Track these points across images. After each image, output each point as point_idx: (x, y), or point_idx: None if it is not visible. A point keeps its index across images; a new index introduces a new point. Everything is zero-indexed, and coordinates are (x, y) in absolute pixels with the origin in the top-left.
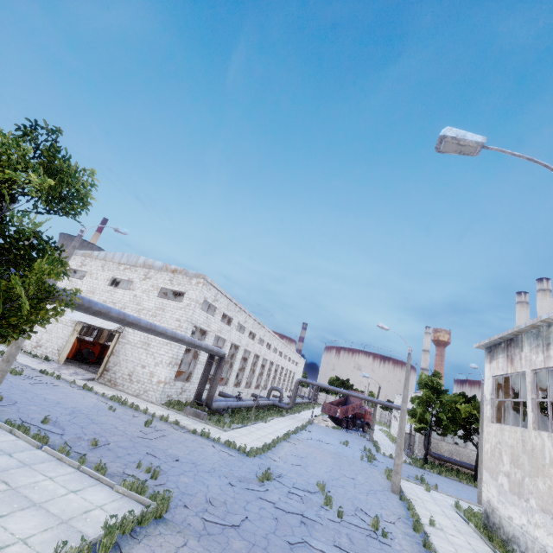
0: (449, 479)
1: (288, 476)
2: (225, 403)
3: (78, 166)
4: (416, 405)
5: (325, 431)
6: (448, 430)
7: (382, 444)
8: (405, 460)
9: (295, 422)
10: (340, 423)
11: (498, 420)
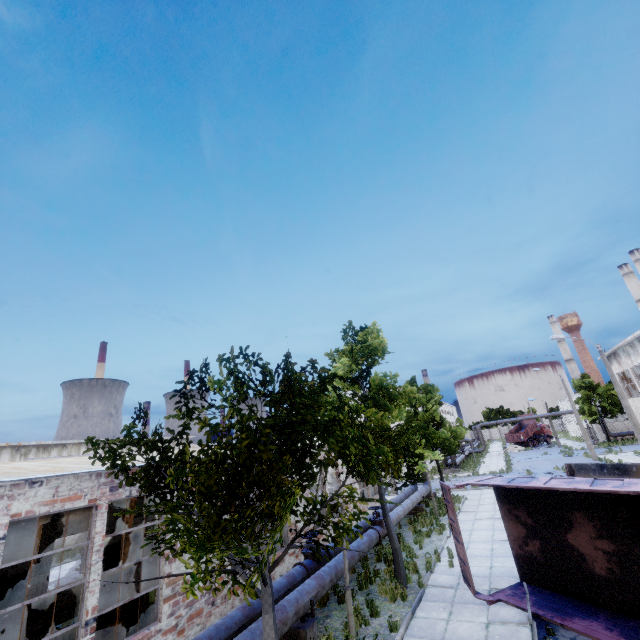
0: (632, 445)
1: (536, 472)
2: (458, 460)
3: (424, 384)
4: (581, 405)
5: (523, 454)
6: (614, 412)
7: (570, 445)
8: (594, 446)
9: (498, 457)
10: (527, 445)
11: (631, 396)
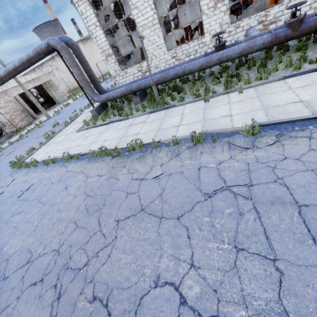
0: None
1: None
2: (123, 89)
3: None
4: None
5: None
6: None
7: None
8: None
9: None
10: None
11: None
